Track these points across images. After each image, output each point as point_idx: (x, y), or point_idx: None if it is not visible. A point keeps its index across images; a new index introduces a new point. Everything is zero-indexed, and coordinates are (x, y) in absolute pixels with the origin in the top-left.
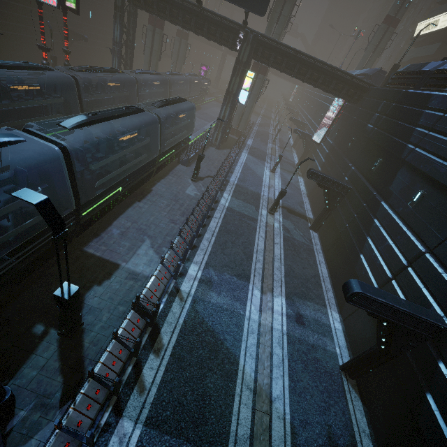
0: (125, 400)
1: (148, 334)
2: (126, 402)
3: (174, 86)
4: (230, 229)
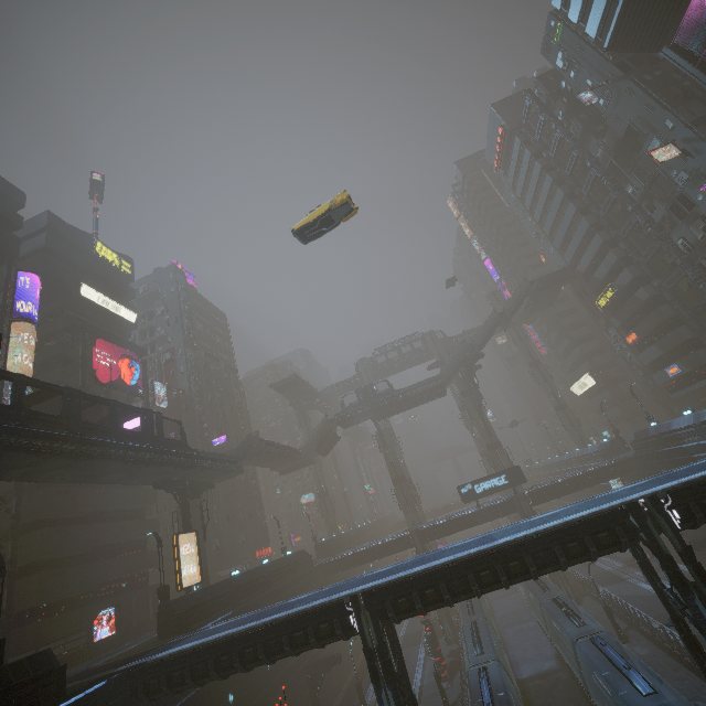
0: None
1: None
2: None
3: None
4: None
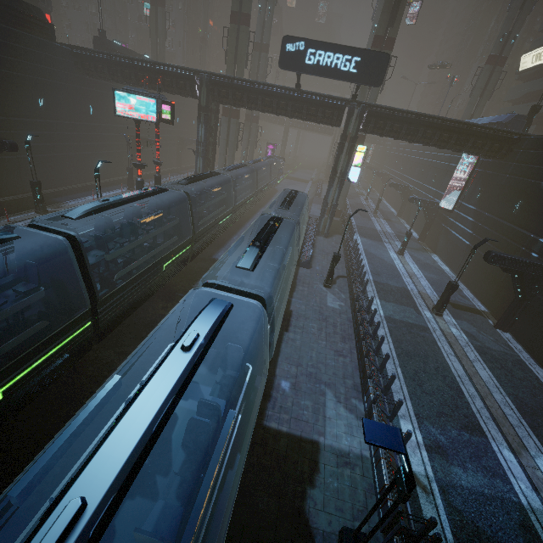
0: None
1: None
2: None
3: (258, 174)
4: (408, 350)
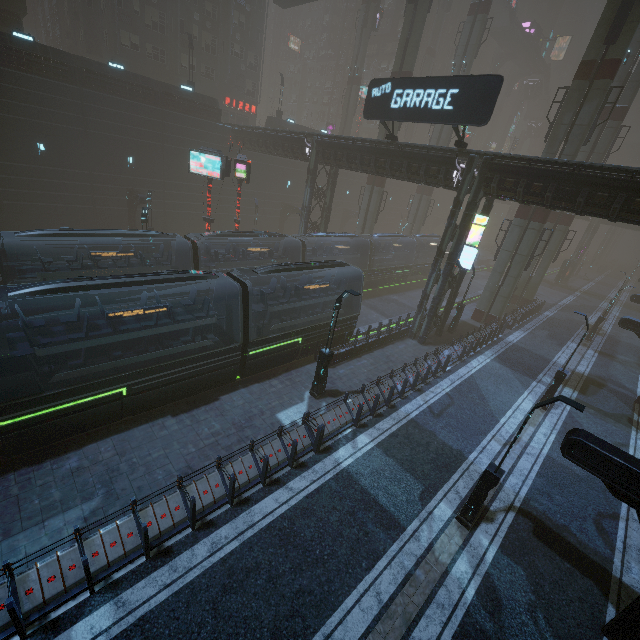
0: None
1: None
2: None
3: (385, 250)
4: (298, 532)
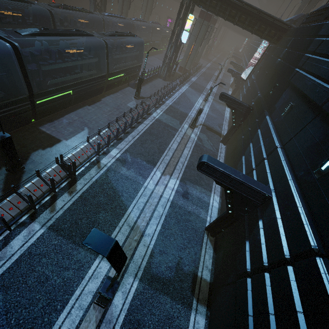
0: (39, 213)
1: (67, 182)
2: (40, 214)
3: (138, 30)
4: (153, 132)
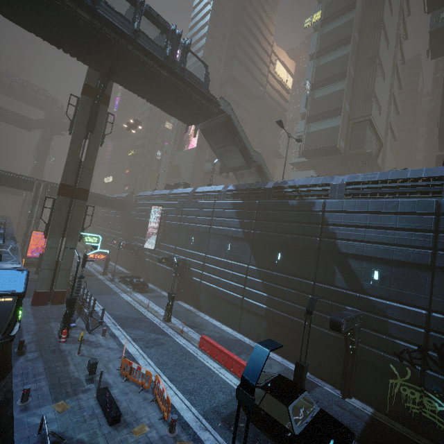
0: None
1: None
2: None
3: None
4: None
